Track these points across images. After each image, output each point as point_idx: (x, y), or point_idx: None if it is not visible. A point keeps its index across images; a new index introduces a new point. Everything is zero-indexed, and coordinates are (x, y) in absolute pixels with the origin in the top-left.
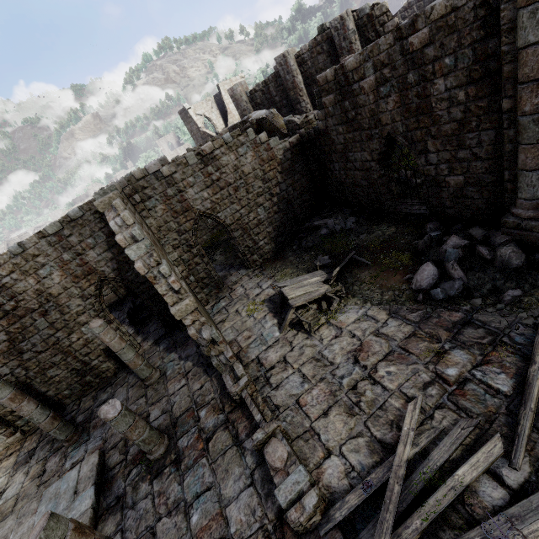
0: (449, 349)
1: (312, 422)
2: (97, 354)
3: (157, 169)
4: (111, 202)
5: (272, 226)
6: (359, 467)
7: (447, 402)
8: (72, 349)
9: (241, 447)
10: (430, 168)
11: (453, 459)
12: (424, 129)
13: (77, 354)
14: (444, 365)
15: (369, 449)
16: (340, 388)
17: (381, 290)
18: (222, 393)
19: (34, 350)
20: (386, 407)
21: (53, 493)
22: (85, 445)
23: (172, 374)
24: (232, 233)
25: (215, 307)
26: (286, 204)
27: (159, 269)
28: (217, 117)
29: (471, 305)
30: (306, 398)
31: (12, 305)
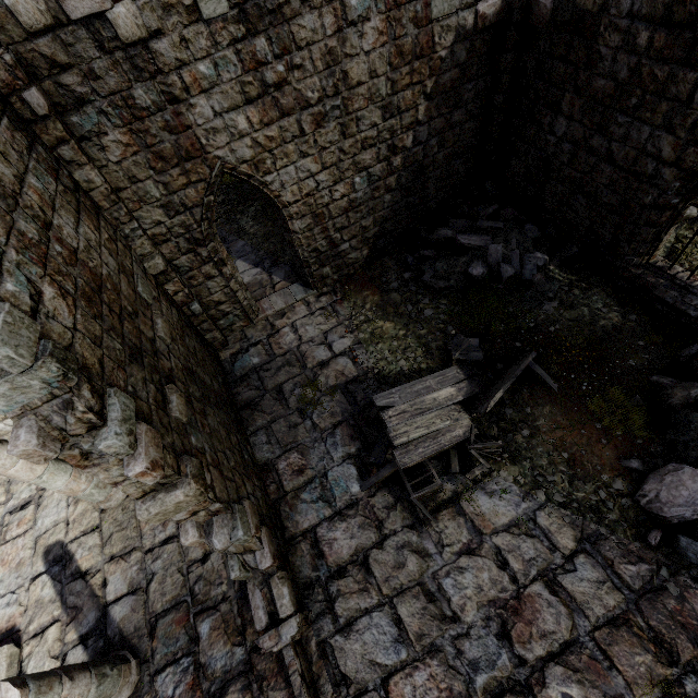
0: (695, 697)
1: None
2: None
3: (97, 9)
4: None
5: (374, 216)
6: None
7: None
8: None
9: None
10: None
11: None
12: None
13: None
14: None
15: None
16: (470, 695)
17: (570, 469)
18: (243, 595)
19: None
20: None
21: None
22: None
23: None
24: (290, 222)
25: (238, 363)
26: (415, 174)
27: (96, 447)
28: None
29: None
30: (401, 688)
31: None
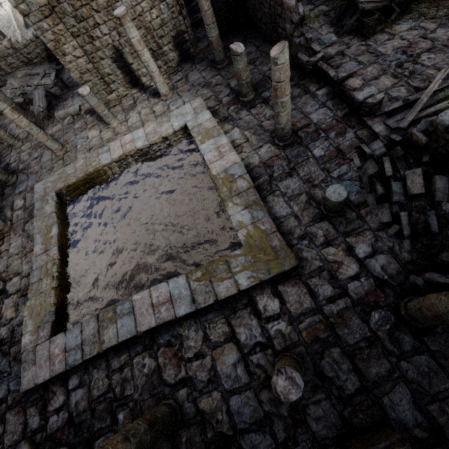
0: None
1: (366, 82)
2: (168, 40)
3: None
4: None
5: None
6: (399, 97)
7: None
8: (151, 26)
9: (313, 94)
10: None
11: None
12: None
13: (155, 35)
14: None
15: (407, 91)
16: (390, 66)
17: (437, 8)
18: (291, 72)
19: None
20: (423, 74)
21: (176, 114)
22: (180, 99)
23: None
24: None
25: None
26: None
27: None
28: None
29: None
30: (362, 72)
31: None
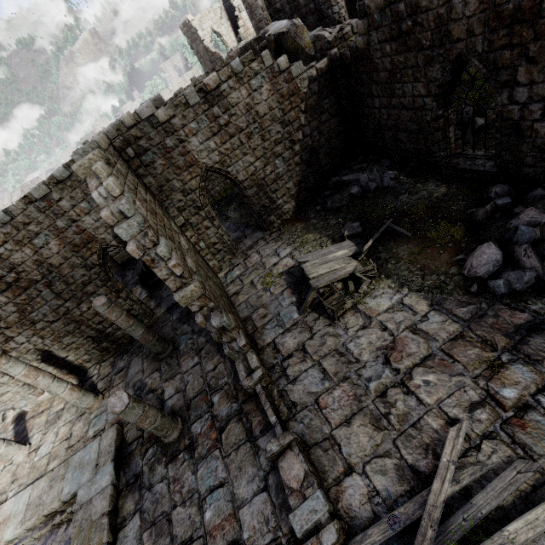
0: (507, 362)
1: (332, 429)
2: (110, 322)
3: (151, 113)
4: (92, 165)
5: (292, 181)
6: (384, 494)
7: (500, 433)
8: (83, 318)
9: (255, 445)
10: (514, 108)
11: (502, 507)
12: (517, 47)
13: (90, 323)
14: (499, 382)
15: (397, 474)
16: (366, 393)
17: (422, 272)
18: (236, 379)
19: (45, 320)
20: (420, 426)
21: (77, 462)
22: (105, 414)
23: (185, 349)
24: (245, 191)
25: (228, 276)
26: (310, 153)
27: (156, 252)
28: (228, 31)
29: (542, 304)
30: (326, 399)
31: (13, 277)
